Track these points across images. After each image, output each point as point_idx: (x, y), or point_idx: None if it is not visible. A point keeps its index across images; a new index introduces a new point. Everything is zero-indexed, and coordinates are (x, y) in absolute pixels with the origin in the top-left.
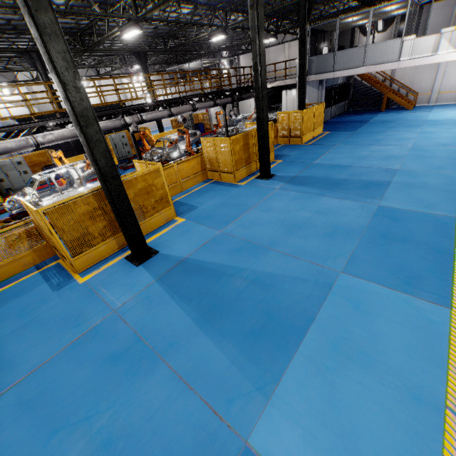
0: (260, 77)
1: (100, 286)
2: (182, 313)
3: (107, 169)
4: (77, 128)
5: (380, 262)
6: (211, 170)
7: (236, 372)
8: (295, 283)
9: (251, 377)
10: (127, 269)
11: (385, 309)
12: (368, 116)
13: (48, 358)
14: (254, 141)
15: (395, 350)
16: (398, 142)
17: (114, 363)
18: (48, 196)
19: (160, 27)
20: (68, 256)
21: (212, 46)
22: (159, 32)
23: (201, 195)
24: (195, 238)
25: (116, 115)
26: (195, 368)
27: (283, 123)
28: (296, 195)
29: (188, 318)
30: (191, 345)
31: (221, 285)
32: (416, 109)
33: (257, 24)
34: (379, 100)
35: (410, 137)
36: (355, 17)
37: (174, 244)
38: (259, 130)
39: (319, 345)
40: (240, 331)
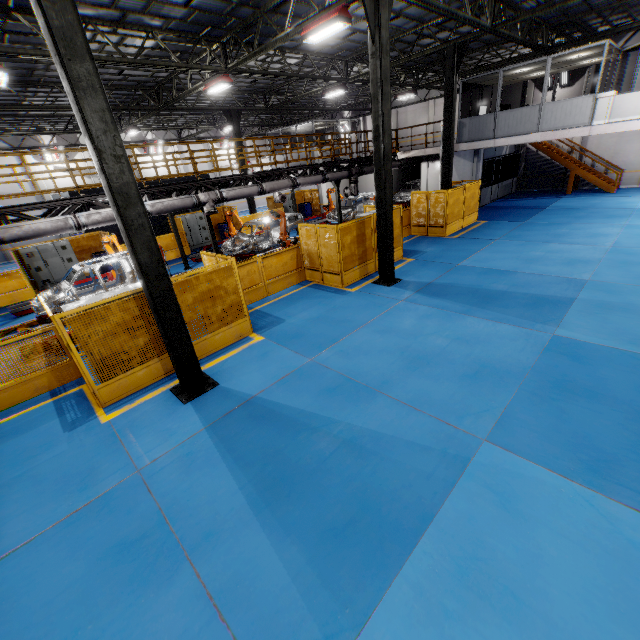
0: (382, 145)
1: (127, 429)
2: (232, 484)
3: (150, 266)
4: (114, 209)
5: (550, 429)
6: (310, 269)
7: (298, 598)
8: (410, 453)
9: (318, 612)
10: (169, 407)
11: (552, 513)
12: (545, 200)
13: (31, 538)
14: (372, 231)
15: (566, 591)
16: (590, 240)
17: (119, 558)
18: (91, 293)
19: (260, 80)
20: (91, 383)
21: (330, 104)
22: (258, 86)
23: (292, 303)
24: (273, 367)
25: (188, 190)
26: (235, 582)
27: (420, 207)
28: (428, 311)
29: (240, 495)
30: (236, 542)
31: (297, 444)
32: (619, 192)
33: (380, 76)
34: (563, 178)
35: (609, 232)
36: (525, 67)
37: (241, 374)
38: (379, 217)
39: (437, 565)
40: (314, 526)
